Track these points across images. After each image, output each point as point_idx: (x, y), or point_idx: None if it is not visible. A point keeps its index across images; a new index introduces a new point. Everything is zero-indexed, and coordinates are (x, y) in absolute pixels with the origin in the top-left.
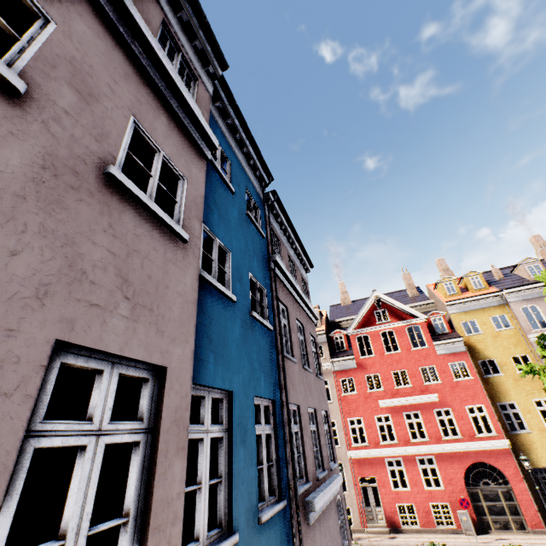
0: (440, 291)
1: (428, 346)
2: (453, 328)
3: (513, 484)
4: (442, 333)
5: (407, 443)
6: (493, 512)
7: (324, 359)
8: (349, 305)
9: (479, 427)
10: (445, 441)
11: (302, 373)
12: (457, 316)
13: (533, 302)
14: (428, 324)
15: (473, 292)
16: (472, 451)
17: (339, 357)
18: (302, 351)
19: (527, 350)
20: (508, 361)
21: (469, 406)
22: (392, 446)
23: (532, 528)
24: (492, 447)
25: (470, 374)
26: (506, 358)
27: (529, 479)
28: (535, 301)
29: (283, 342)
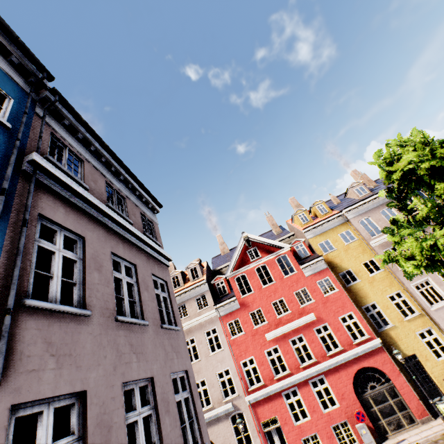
0: (297, 222)
1: (297, 271)
2: (313, 250)
3: (393, 379)
4: (305, 256)
5: (298, 369)
6: (385, 414)
7: (209, 307)
8: (228, 253)
9: (353, 334)
10: (330, 356)
11: (114, 329)
12: (314, 239)
13: (366, 215)
14: (293, 252)
15: (322, 217)
16: (354, 359)
17: (222, 301)
18: (128, 298)
19: (372, 255)
20: (361, 267)
21: (341, 316)
22: (286, 377)
23: (420, 418)
24: (369, 349)
25: (335, 287)
26: (359, 266)
27: (404, 370)
28: (367, 214)
29: (53, 285)
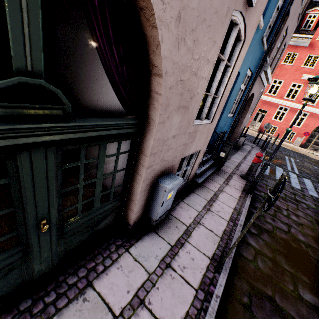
0: None
1: None
2: None
3: None
4: None
5: (299, 102)
6: (315, 144)
7: None
8: None
9: None
10: None
11: None
12: None
13: None
14: None
15: None
16: None
17: (300, 33)
18: None
19: None
20: None
21: None
22: (289, 101)
23: None
24: None
25: None
26: None
27: None
28: None
29: None
